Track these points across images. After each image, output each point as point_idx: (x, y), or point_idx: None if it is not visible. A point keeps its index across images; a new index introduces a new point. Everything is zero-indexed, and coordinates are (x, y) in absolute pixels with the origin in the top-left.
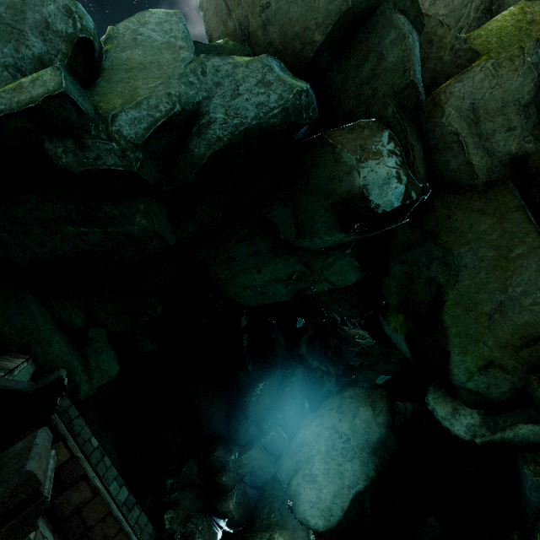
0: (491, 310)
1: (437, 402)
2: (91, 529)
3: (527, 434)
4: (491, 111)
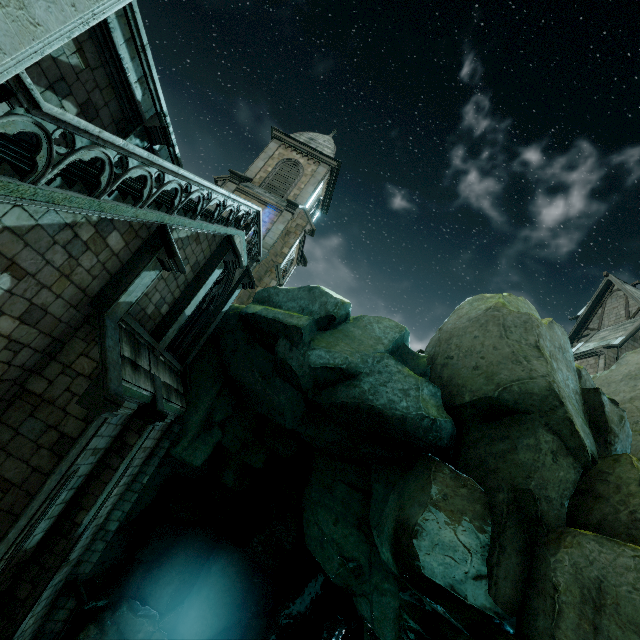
0: None
1: None
2: (99, 479)
3: None
4: (624, 614)
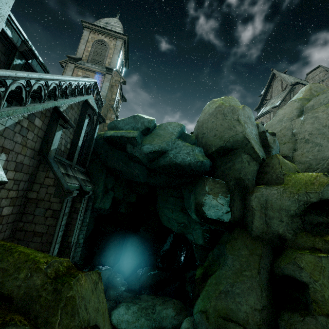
0: (222, 290)
1: (187, 321)
2: (71, 224)
3: None
4: (274, 208)
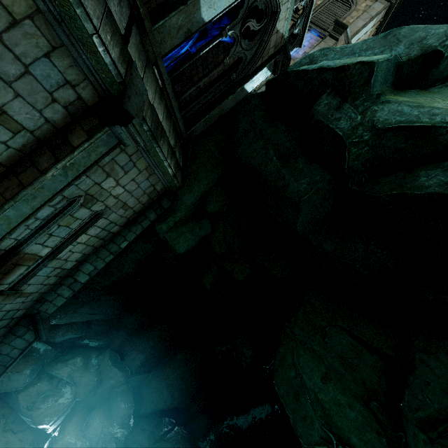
0: None
1: None
2: (17, 177)
3: None
4: None
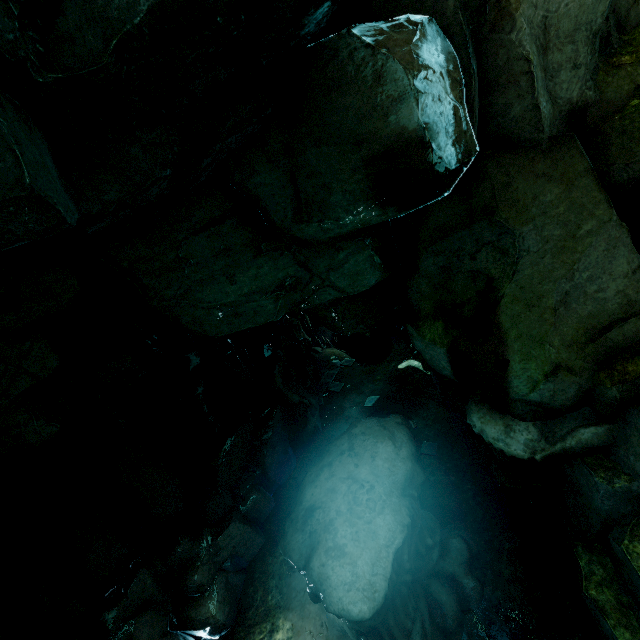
0: (556, 303)
1: (485, 422)
2: None
3: (591, 438)
4: (562, 35)
